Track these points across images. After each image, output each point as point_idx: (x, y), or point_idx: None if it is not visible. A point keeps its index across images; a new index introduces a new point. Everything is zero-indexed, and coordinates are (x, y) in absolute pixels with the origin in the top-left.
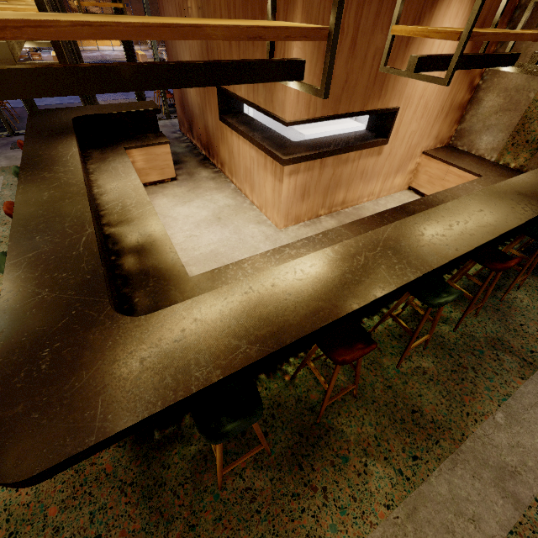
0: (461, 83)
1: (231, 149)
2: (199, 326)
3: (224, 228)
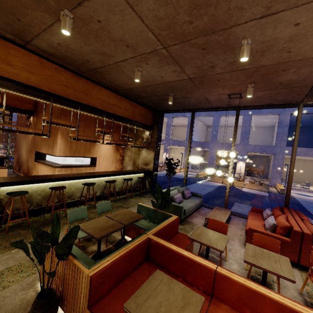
0: (117, 154)
1: (38, 170)
2: (14, 178)
3: None
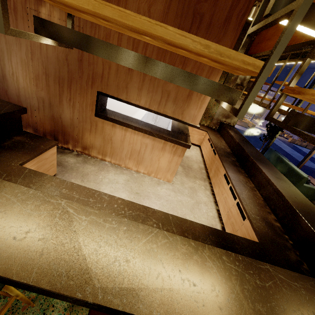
0: None
1: (109, 137)
2: None
3: (150, 198)
